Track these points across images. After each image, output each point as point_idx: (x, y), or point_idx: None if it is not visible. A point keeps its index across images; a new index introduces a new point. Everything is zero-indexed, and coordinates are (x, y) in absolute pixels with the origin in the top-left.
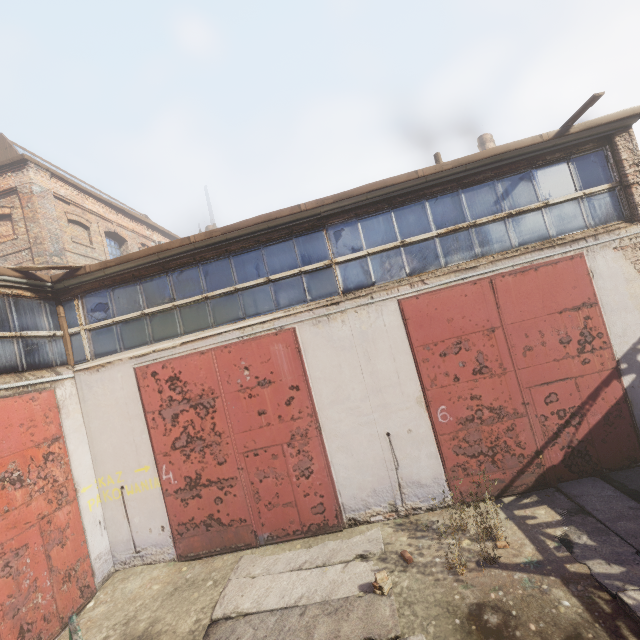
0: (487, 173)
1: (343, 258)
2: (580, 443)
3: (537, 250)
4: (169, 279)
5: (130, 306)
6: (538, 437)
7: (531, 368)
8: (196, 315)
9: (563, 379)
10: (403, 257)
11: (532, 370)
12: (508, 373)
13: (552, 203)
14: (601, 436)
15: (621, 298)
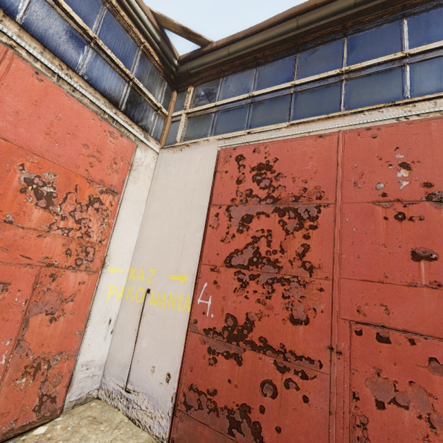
0: None
1: None
2: None
3: None
4: (297, 57)
5: (239, 90)
6: None
7: None
8: (321, 96)
9: None
10: None
11: None
12: None
13: None
14: None
15: None
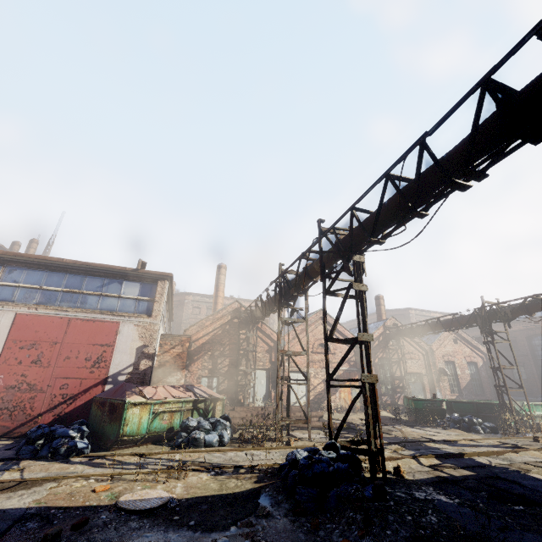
0: (102, 273)
1: (4, 283)
2: (65, 414)
3: (101, 313)
4: None
5: None
6: (45, 406)
7: (64, 368)
8: None
9: (76, 378)
10: (37, 294)
11: (64, 369)
12: (50, 367)
13: (122, 296)
14: (78, 413)
15: (126, 347)
